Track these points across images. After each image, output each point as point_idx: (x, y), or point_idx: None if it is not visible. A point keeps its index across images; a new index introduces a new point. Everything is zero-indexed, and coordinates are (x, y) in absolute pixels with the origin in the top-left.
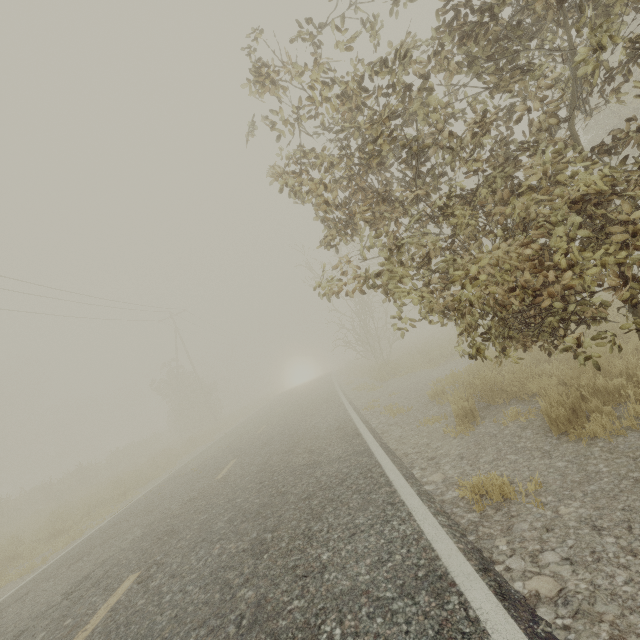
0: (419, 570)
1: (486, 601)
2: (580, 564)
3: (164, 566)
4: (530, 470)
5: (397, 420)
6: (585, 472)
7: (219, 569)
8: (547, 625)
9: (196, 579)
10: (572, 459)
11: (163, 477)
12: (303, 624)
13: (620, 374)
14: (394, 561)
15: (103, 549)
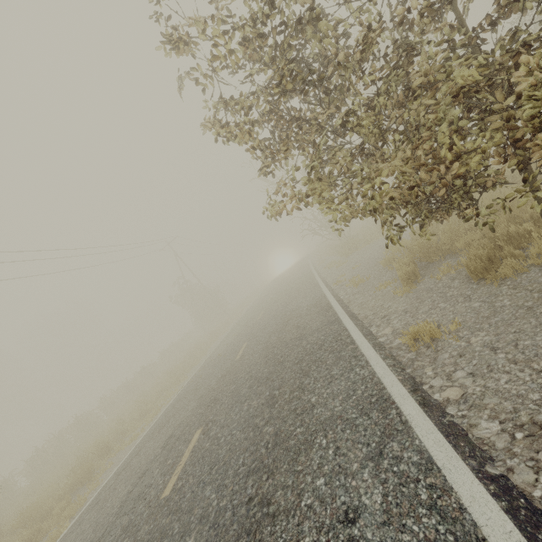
0: (372, 398)
1: (413, 410)
2: (479, 375)
3: (216, 422)
4: (454, 313)
5: (359, 289)
6: (493, 308)
7: (249, 418)
8: (451, 417)
9: (237, 426)
10: (485, 299)
11: (201, 363)
12: (304, 441)
13: (531, 218)
14: (357, 395)
15: (176, 418)
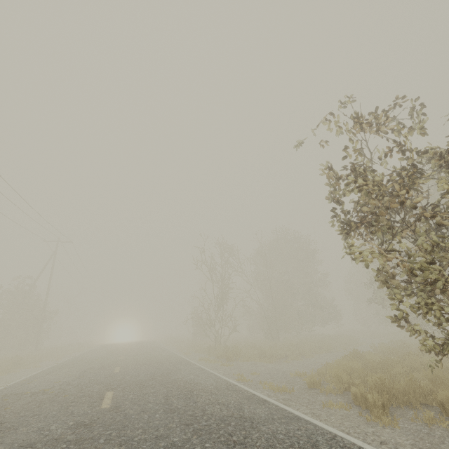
0: None
1: None
2: None
3: None
4: None
5: (288, 397)
6: None
7: None
8: None
9: None
10: None
11: None
12: None
13: None
14: None
15: None
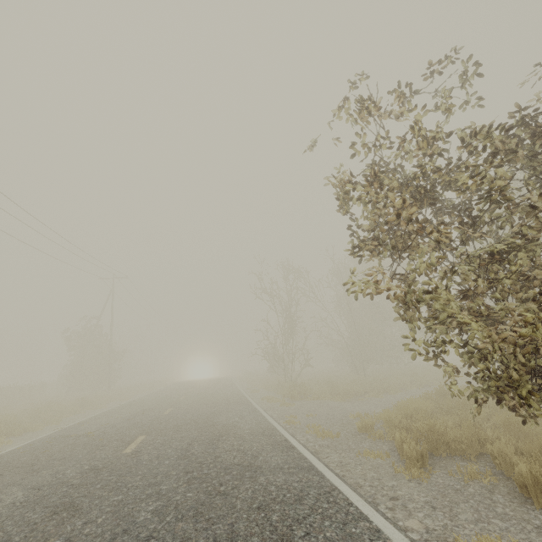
0: None
1: None
2: None
3: None
4: None
5: (327, 443)
6: None
7: None
8: None
9: None
10: None
11: (44, 432)
12: None
13: None
14: None
15: None
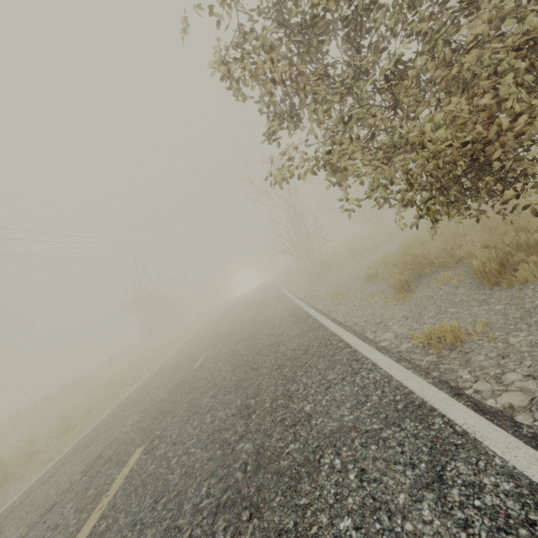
0: (398, 404)
1: (469, 417)
2: None
3: (165, 438)
4: (472, 316)
5: (340, 301)
6: (524, 309)
7: (215, 432)
8: (529, 428)
9: (196, 443)
10: (509, 302)
11: (146, 376)
12: (303, 461)
13: (537, 230)
14: (372, 401)
15: (108, 435)
